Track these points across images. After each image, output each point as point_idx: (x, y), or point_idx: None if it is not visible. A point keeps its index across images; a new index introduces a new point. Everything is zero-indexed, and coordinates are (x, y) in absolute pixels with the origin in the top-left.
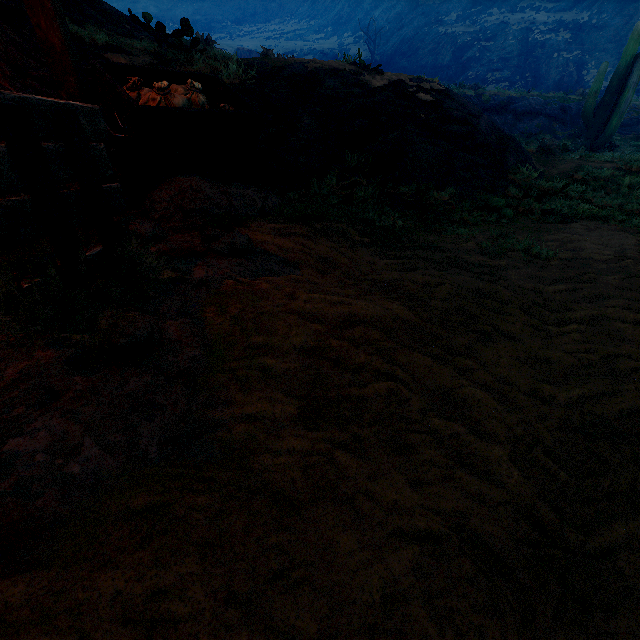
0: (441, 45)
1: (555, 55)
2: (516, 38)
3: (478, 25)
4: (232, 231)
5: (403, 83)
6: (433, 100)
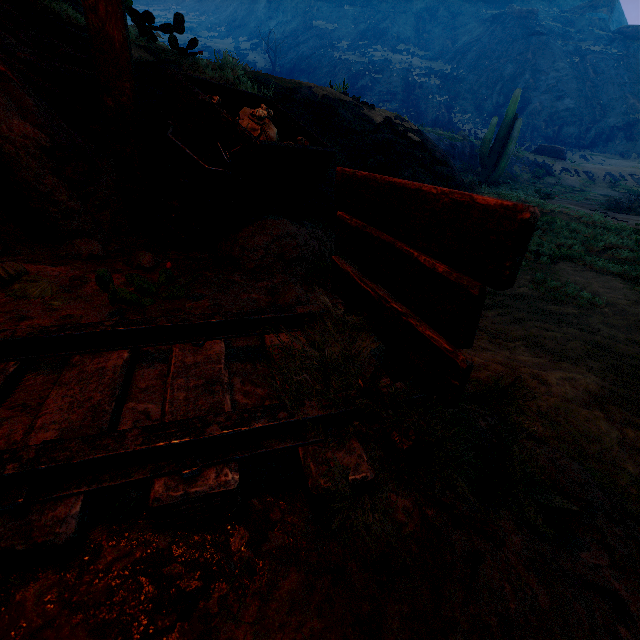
0: (337, 69)
1: (430, 96)
2: (399, 76)
3: (367, 57)
4: None
5: (392, 120)
6: (420, 141)
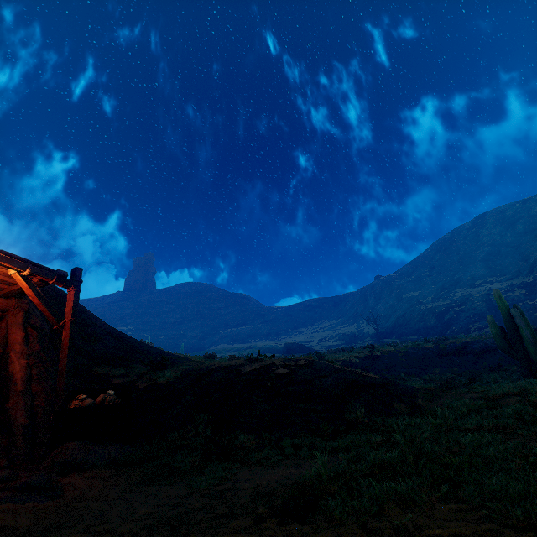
0: (425, 315)
1: (520, 304)
2: (480, 300)
3: (448, 299)
4: (66, 475)
5: (273, 364)
6: (287, 371)
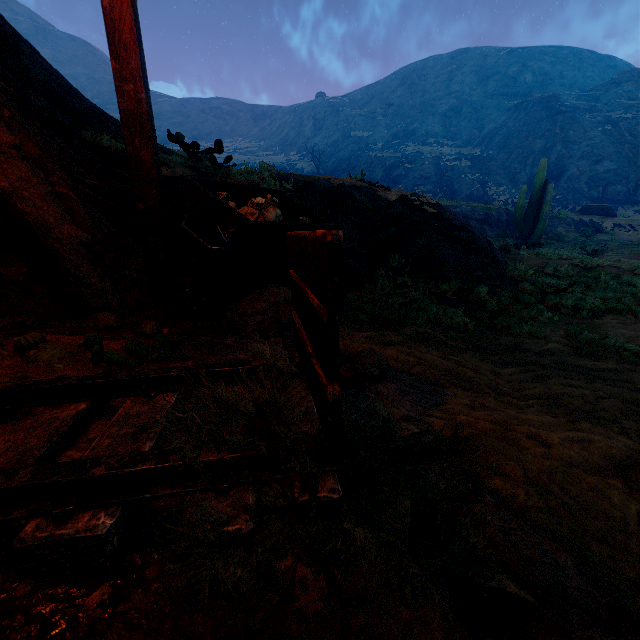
0: (373, 165)
1: (463, 176)
2: (431, 163)
3: (400, 152)
4: None
5: (407, 198)
6: (436, 212)
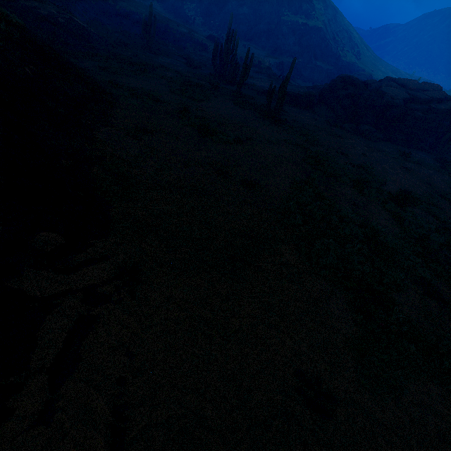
0: None
1: None
2: None
3: None
4: None
5: (54, 13)
6: (64, 22)
